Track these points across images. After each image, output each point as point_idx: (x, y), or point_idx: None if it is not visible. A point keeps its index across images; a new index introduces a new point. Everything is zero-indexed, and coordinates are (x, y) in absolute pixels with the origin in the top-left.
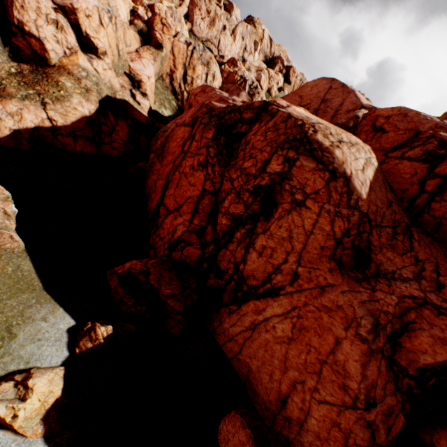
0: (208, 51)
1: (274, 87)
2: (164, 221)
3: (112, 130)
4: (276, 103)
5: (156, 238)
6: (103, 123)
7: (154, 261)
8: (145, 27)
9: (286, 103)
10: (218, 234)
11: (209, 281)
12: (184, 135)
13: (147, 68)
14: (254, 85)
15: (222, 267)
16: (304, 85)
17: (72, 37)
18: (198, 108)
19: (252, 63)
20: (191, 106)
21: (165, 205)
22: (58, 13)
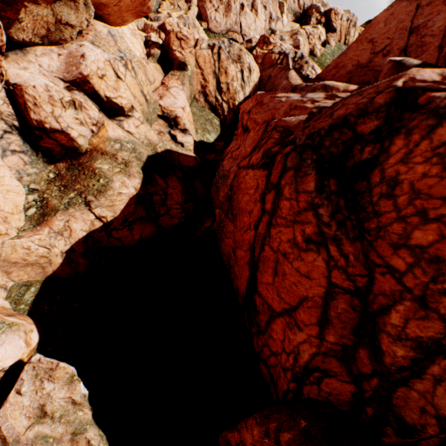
0: (235, 43)
1: (317, 45)
2: (270, 326)
3: (164, 196)
4: (418, 82)
5: (264, 348)
6: (152, 193)
7: (290, 438)
8: (163, 52)
9: (432, 71)
10: (386, 367)
11: (385, 439)
12: (257, 183)
13: (178, 98)
14: (298, 55)
15: (407, 418)
16: (372, 23)
17: (93, 110)
18: (260, 132)
19: (282, 30)
20: (247, 129)
21: (262, 297)
22: (72, 91)
